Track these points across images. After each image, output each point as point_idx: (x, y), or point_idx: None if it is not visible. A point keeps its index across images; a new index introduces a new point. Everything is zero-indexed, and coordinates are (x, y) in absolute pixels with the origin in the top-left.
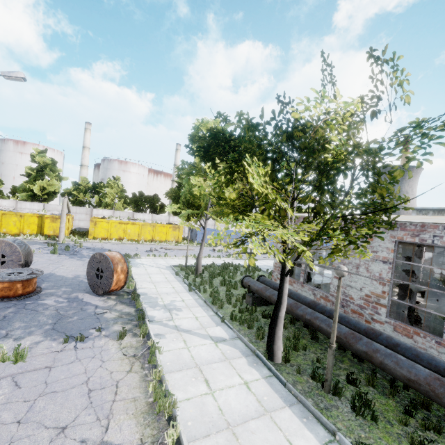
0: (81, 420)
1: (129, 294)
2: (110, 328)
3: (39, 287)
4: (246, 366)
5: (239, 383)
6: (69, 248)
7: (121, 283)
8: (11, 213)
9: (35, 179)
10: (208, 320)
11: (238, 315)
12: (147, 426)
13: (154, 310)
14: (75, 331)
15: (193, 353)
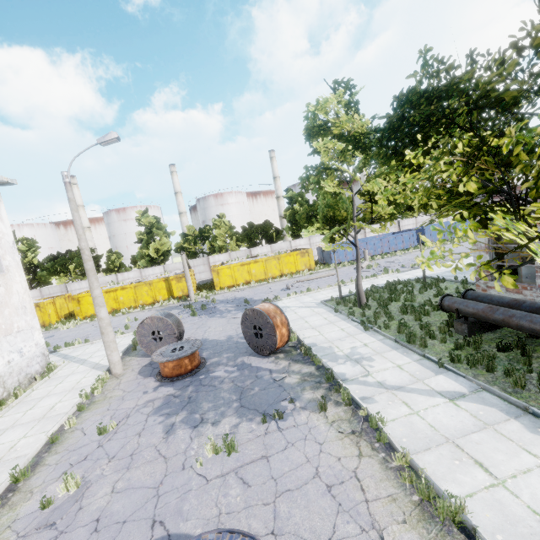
0: (342, 531)
1: (296, 348)
2: (301, 397)
3: (201, 358)
4: (527, 433)
5: (536, 464)
6: (205, 307)
7: (285, 338)
8: (141, 283)
9: (147, 243)
10: (418, 368)
11: (457, 353)
12: None
13: (338, 365)
14: (265, 406)
15: (429, 421)
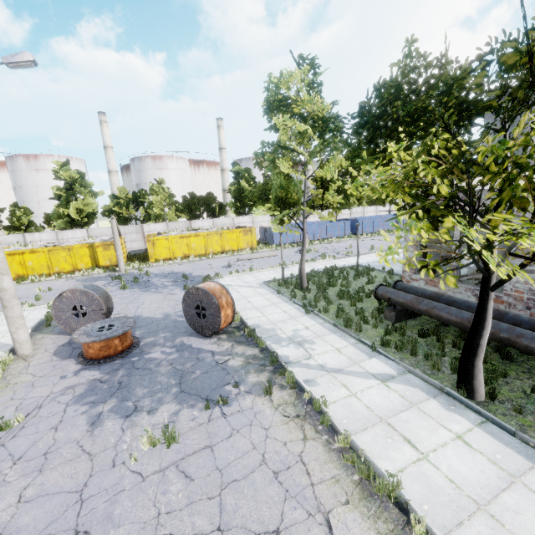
0: (289, 518)
1: (239, 329)
2: (245, 381)
3: (134, 337)
4: (443, 411)
5: (451, 438)
6: (138, 280)
7: (229, 319)
8: (57, 248)
9: (67, 201)
10: (354, 352)
11: (386, 338)
12: (376, 519)
13: (282, 347)
14: (208, 391)
15: (366, 402)
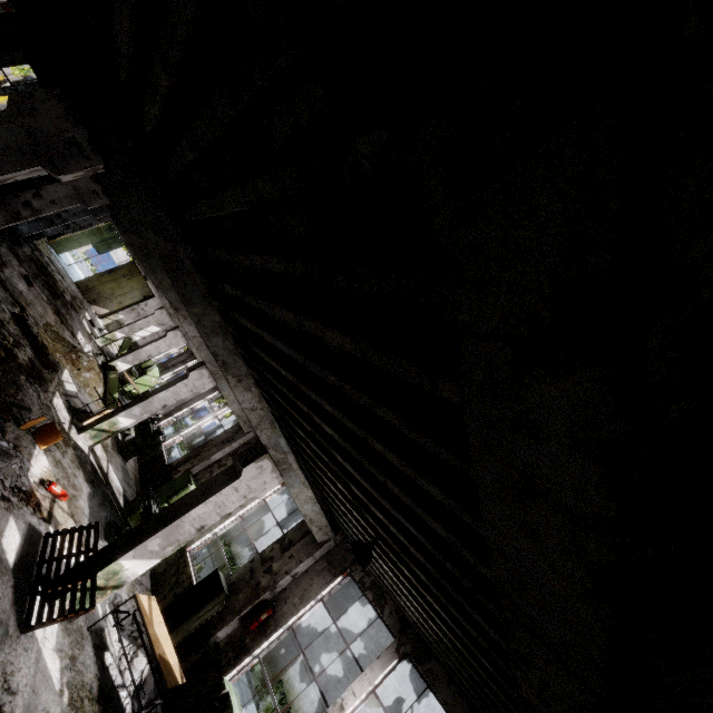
0: None
1: None
2: None
3: None
4: None
5: None
6: None
7: None
8: None
9: None
10: None
11: None
12: None
13: None
14: None
15: None
